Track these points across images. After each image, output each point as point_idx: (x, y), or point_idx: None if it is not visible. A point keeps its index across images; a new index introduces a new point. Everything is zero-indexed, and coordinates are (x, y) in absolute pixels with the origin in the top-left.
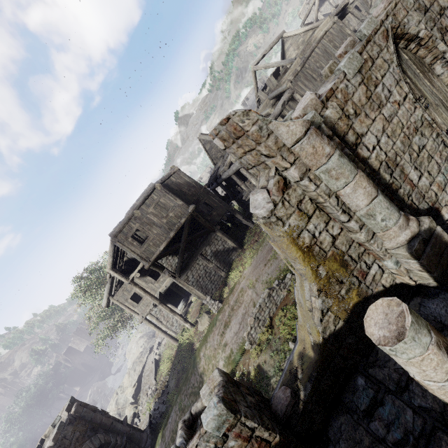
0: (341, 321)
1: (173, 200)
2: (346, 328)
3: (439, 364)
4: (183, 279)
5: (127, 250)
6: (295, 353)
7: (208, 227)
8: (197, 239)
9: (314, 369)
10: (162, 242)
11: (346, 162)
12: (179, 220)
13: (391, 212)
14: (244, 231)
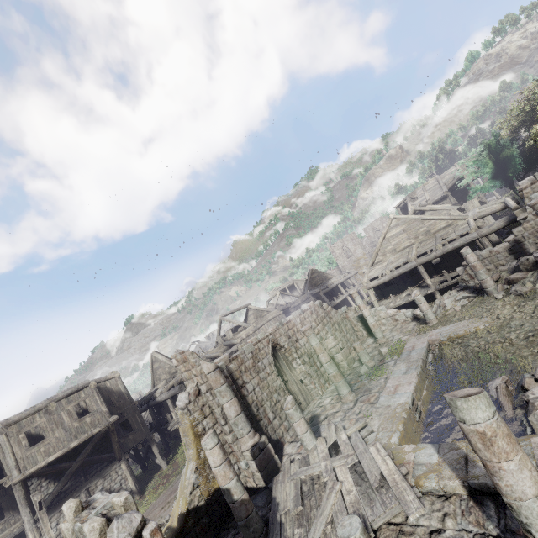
0: (203, 499)
1: (99, 404)
2: (206, 508)
3: (219, 454)
4: (41, 526)
5: (7, 449)
6: (164, 528)
7: (116, 451)
8: (94, 465)
9: (173, 535)
10: (56, 451)
11: (229, 390)
12: (92, 428)
13: (246, 425)
14: (153, 474)
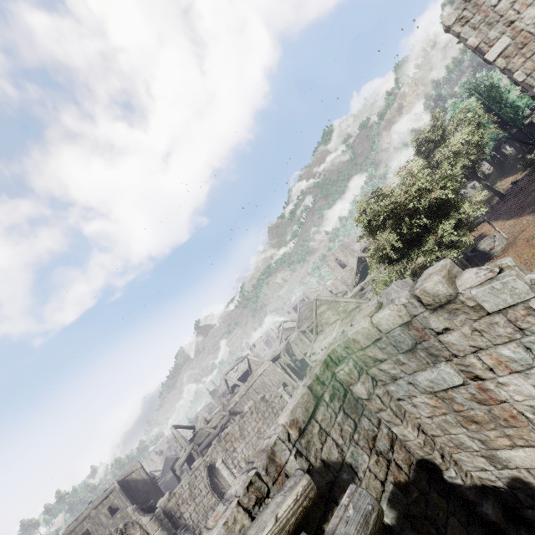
0: None
1: (124, 501)
2: None
3: None
4: None
5: None
6: None
7: None
8: None
9: None
10: None
11: (162, 532)
12: (123, 521)
13: None
14: None
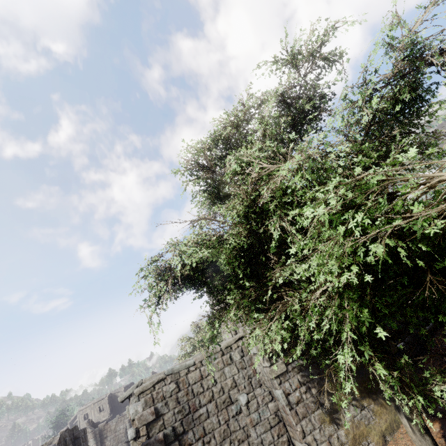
0: None
1: (107, 407)
2: None
3: None
4: None
5: (78, 420)
6: None
7: None
8: None
9: None
10: None
11: (94, 441)
12: (103, 418)
13: None
14: None
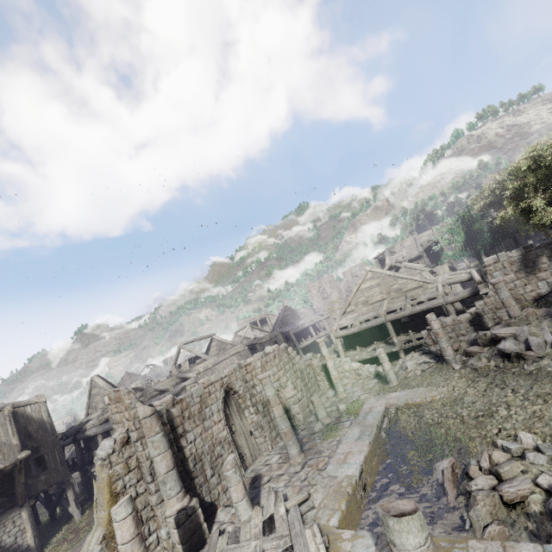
0: None
1: (10, 434)
2: None
3: (130, 527)
4: None
5: None
6: None
7: (19, 495)
8: None
9: None
10: None
11: (164, 440)
12: None
13: (177, 484)
14: (62, 525)
